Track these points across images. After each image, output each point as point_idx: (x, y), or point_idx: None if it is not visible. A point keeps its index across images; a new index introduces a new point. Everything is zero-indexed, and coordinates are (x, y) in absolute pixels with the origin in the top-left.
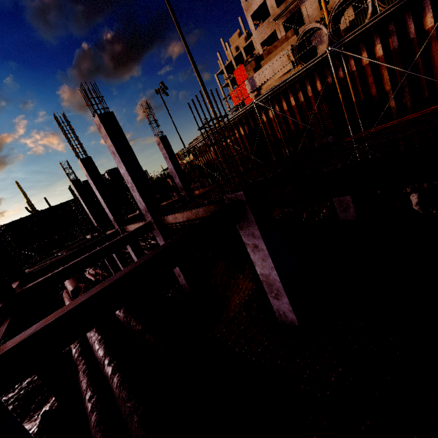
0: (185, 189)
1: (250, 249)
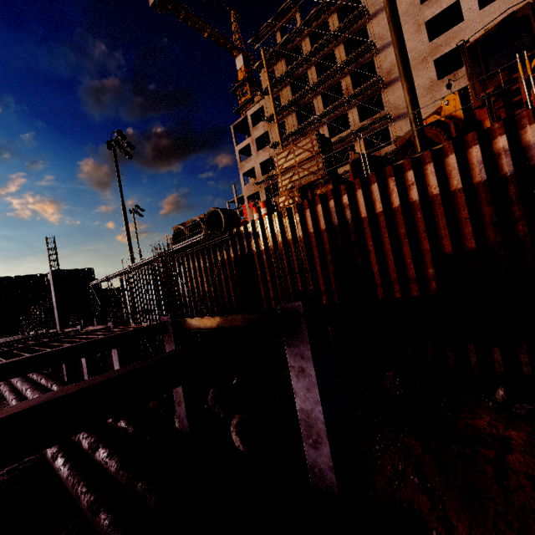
0: (61, 324)
1: None
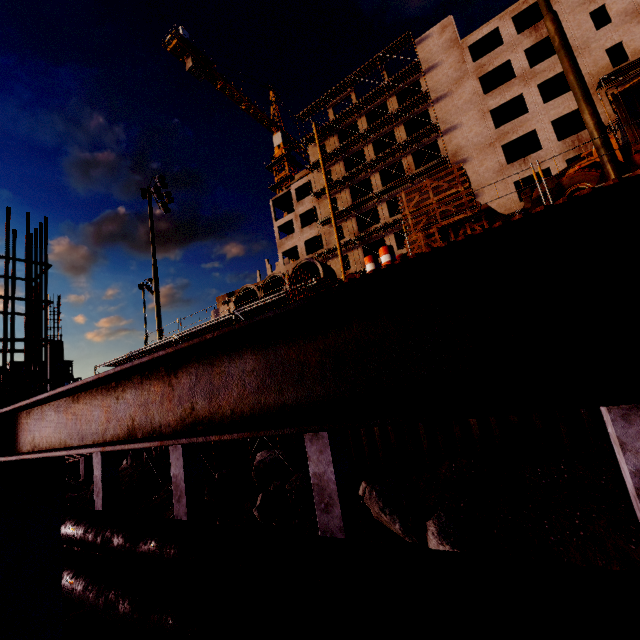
0: None
1: None
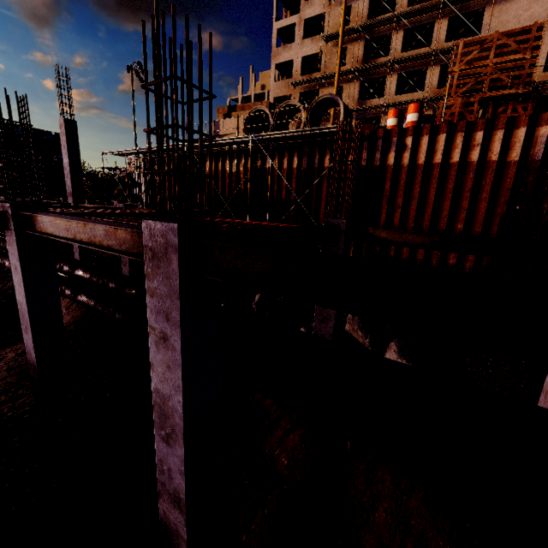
0: (75, 196)
1: (13, 270)
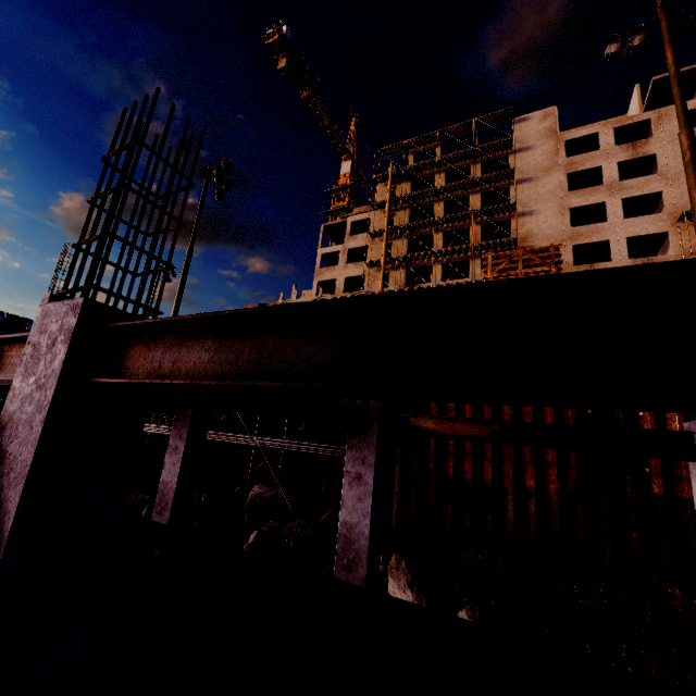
0: None
1: None
